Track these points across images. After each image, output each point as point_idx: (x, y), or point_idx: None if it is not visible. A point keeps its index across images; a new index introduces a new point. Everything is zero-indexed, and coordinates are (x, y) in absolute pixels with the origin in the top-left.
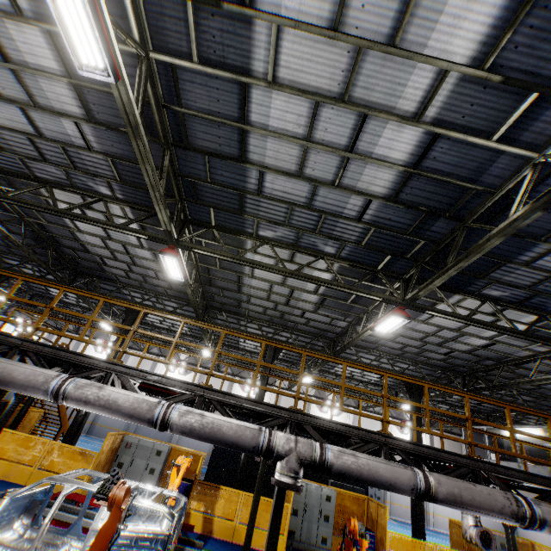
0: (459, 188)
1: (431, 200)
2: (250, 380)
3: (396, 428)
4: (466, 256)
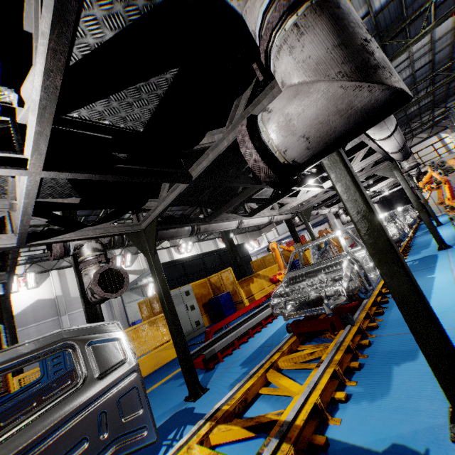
0: (398, 15)
1: (385, 22)
2: (120, 255)
3: (221, 243)
4: (390, 60)
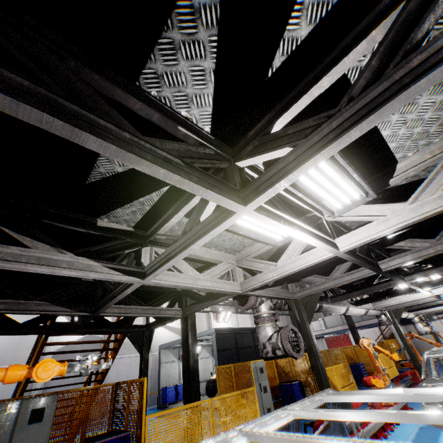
0: None
1: None
2: None
3: None
4: None
